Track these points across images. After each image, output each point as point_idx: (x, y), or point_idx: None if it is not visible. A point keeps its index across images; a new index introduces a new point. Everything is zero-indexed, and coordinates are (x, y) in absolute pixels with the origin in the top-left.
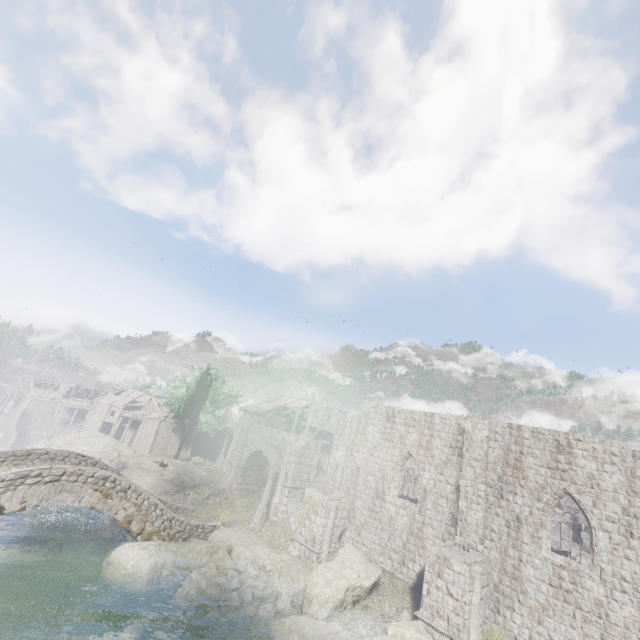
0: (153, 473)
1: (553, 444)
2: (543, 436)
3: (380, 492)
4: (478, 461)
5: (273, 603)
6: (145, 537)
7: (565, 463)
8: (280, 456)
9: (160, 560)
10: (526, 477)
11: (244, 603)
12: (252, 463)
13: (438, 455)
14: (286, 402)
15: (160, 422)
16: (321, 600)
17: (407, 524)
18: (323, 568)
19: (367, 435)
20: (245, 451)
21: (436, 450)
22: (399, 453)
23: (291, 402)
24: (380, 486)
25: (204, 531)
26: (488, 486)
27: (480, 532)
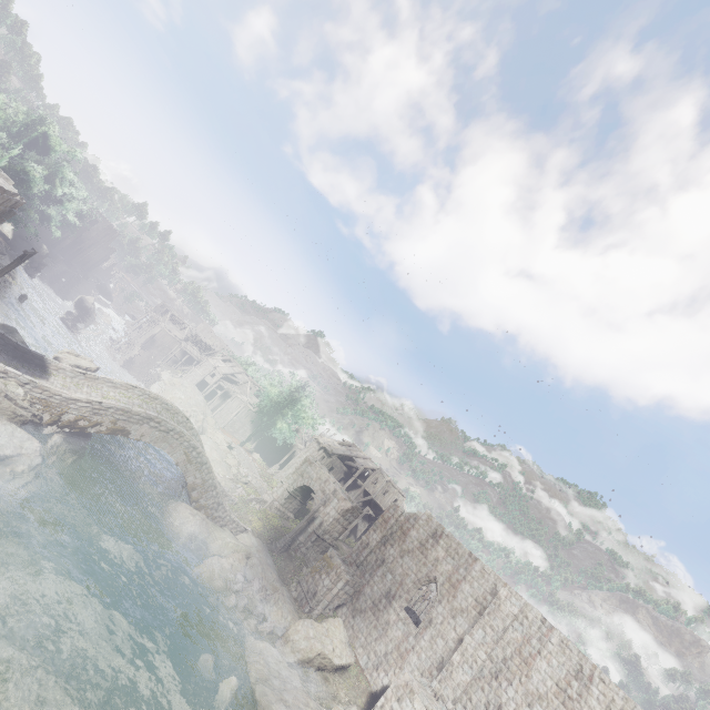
0: (221, 451)
1: (575, 666)
2: (570, 652)
3: (391, 594)
4: (493, 630)
5: (259, 622)
6: (197, 506)
7: (576, 692)
8: (324, 504)
9: (199, 531)
10: (530, 677)
11: (239, 606)
12: (299, 493)
13: (460, 599)
14: (355, 454)
15: (245, 406)
16: (295, 647)
17: (398, 638)
18: (310, 623)
19: (407, 537)
20: (299, 480)
21: (461, 593)
22: (426, 572)
23: (360, 457)
24: (394, 589)
25: (237, 528)
26: (489, 659)
27: (458, 692)
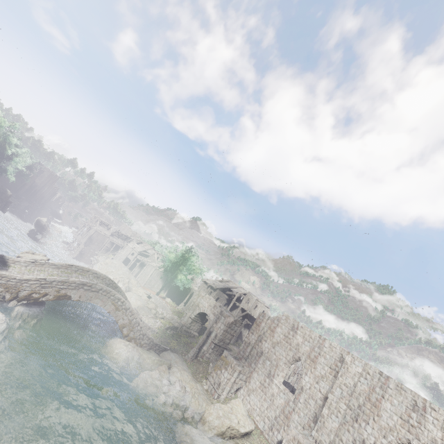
0: (143, 300)
1: (411, 402)
2: (404, 392)
3: (271, 374)
4: (347, 387)
5: (183, 412)
6: (128, 339)
7: (416, 421)
8: (216, 322)
9: (132, 356)
10: (380, 416)
11: (167, 403)
12: (198, 318)
13: (319, 369)
14: (231, 286)
15: (155, 269)
16: (211, 425)
17: (282, 405)
18: (218, 406)
19: (275, 333)
20: (196, 309)
21: (319, 365)
22: (292, 355)
23: (234, 287)
24: (272, 371)
25: (159, 349)
26: (348, 408)
27: (331, 436)
